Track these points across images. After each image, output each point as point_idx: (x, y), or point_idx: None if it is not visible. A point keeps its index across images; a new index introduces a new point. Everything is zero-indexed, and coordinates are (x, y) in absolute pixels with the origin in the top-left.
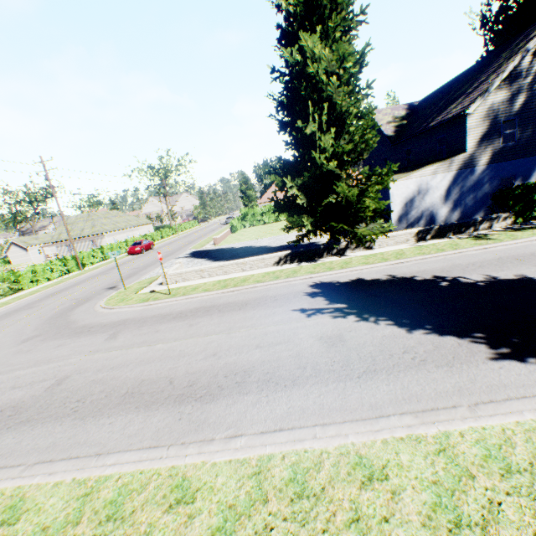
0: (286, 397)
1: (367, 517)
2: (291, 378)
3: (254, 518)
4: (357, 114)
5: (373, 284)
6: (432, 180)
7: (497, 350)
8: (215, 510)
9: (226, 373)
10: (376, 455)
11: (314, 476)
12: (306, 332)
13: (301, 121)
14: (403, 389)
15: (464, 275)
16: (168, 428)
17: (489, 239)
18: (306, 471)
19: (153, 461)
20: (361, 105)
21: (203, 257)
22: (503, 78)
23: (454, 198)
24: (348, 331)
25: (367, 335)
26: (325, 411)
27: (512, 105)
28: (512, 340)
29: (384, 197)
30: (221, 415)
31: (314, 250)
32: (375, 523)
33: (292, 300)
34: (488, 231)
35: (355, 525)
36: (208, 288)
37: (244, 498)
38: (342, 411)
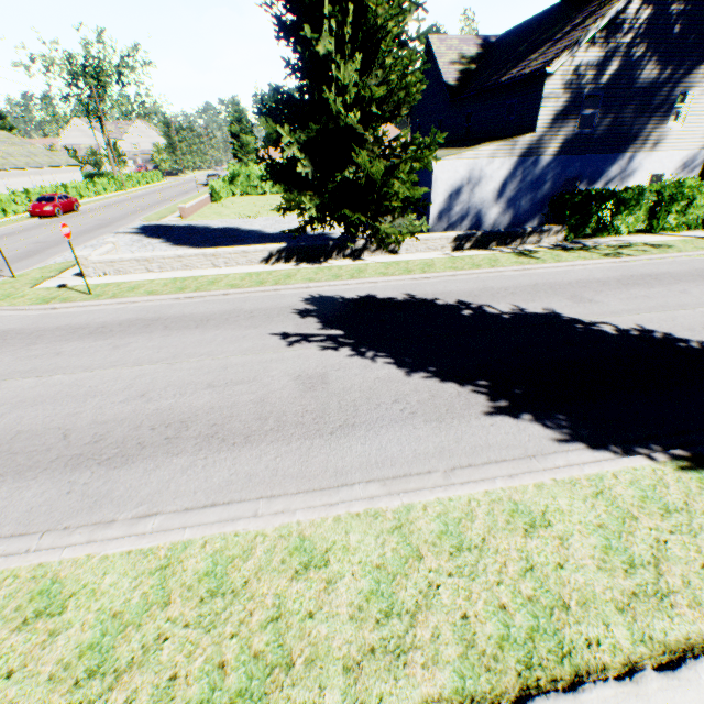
0: (231, 460)
1: (290, 614)
2: (244, 433)
3: (145, 628)
4: (399, 36)
5: (386, 305)
6: (488, 166)
7: (496, 403)
8: (92, 622)
9: (154, 425)
10: (323, 536)
11: (239, 568)
12: (282, 367)
13: (312, 26)
14: (380, 449)
15: (491, 304)
16: (48, 506)
17: (533, 257)
18: (231, 561)
19: (11, 558)
20: (407, 22)
21: (160, 237)
22: (602, 27)
23: (509, 197)
24: (336, 369)
25: (357, 376)
26: (278, 479)
27: (601, 74)
28: (515, 391)
29: (426, 180)
30: (133, 486)
31: (320, 247)
32: (298, 620)
33: (275, 319)
34: (535, 247)
35: (273, 625)
36: (156, 290)
37: (138, 603)
38: (299, 479)
